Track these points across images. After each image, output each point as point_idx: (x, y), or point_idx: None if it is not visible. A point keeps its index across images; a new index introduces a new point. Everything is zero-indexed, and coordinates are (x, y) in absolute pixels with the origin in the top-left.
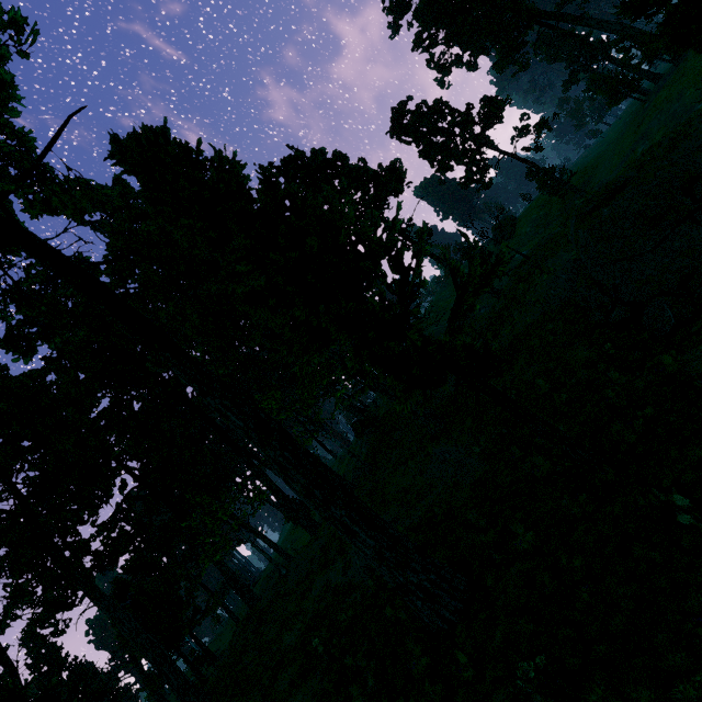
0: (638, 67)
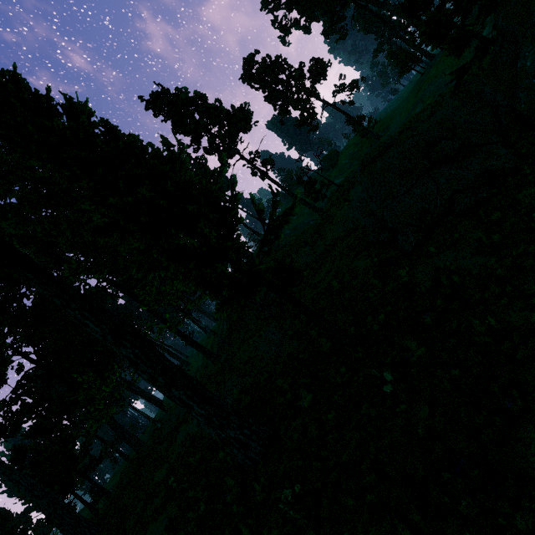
0: (419, 48)
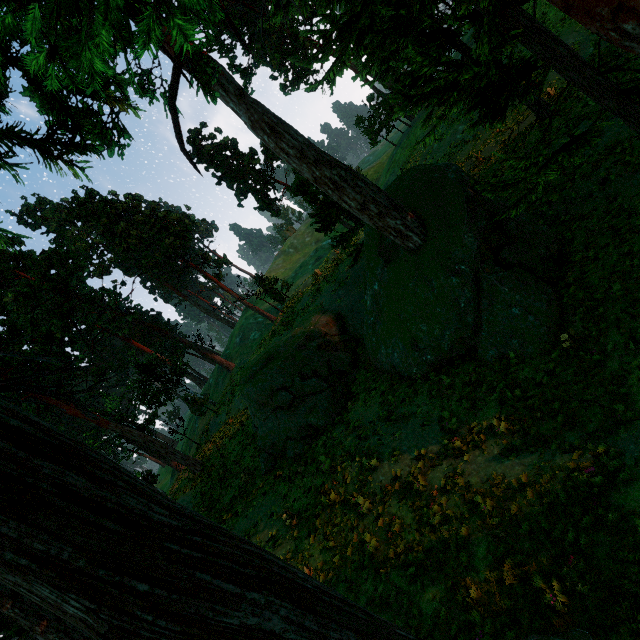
0: (386, 123)
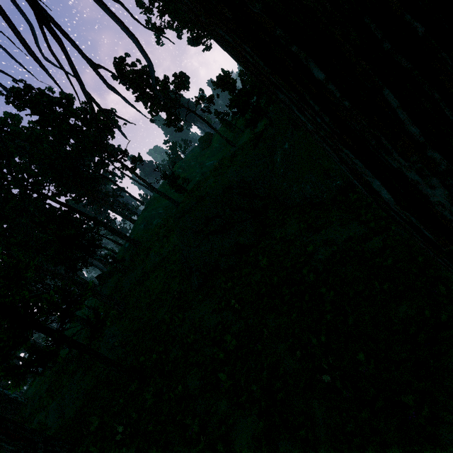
0: None
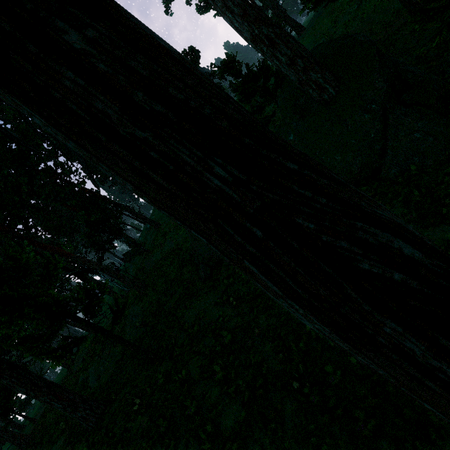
0: None
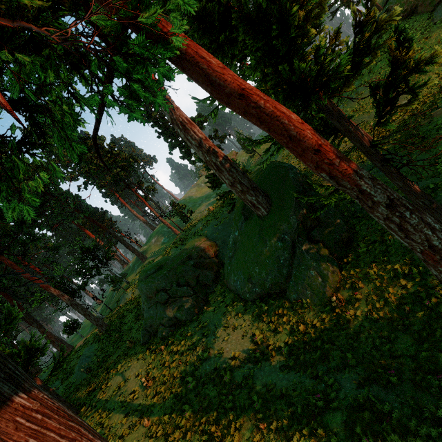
0: None
